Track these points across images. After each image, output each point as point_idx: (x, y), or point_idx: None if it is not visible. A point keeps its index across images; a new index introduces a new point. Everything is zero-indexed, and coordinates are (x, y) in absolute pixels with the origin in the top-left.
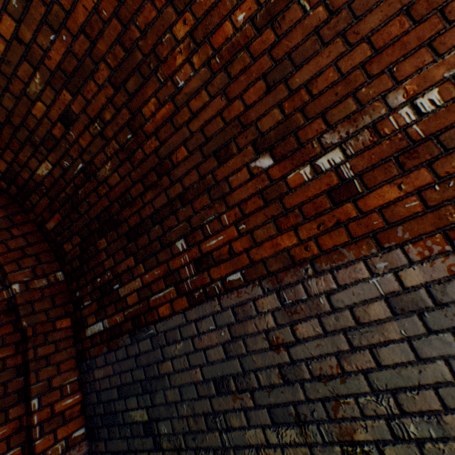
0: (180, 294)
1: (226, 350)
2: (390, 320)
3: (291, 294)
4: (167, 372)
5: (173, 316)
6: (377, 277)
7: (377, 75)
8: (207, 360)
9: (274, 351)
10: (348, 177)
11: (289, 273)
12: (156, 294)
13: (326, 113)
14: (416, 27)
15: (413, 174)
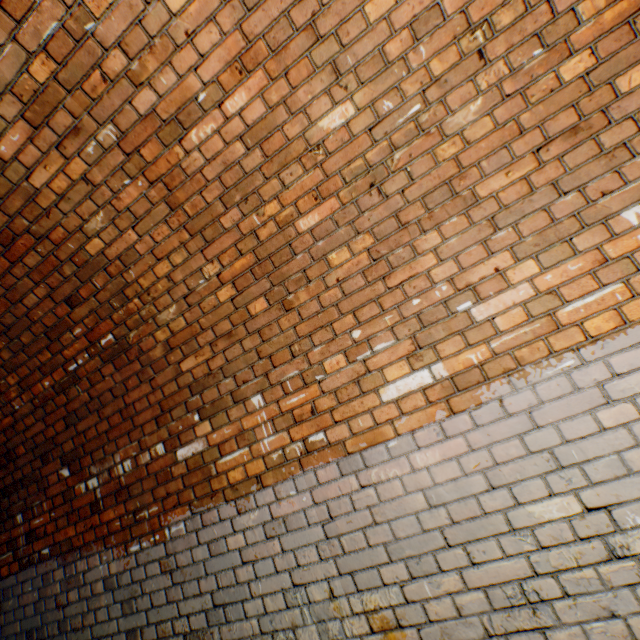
0: (16, 558)
1: (36, 607)
2: (104, 593)
3: (70, 569)
4: (1, 624)
5: (11, 576)
6: (103, 565)
7: (112, 440)
8: (25, 615)
9: (58, 609)
10: (99, 497)
11: (71, 554)
12: (2, 556)
13: (93, 452)
14: (125, 422)
15: (120, 505)
